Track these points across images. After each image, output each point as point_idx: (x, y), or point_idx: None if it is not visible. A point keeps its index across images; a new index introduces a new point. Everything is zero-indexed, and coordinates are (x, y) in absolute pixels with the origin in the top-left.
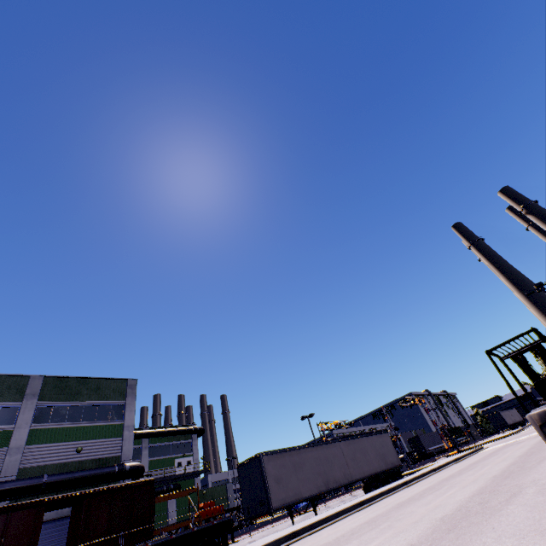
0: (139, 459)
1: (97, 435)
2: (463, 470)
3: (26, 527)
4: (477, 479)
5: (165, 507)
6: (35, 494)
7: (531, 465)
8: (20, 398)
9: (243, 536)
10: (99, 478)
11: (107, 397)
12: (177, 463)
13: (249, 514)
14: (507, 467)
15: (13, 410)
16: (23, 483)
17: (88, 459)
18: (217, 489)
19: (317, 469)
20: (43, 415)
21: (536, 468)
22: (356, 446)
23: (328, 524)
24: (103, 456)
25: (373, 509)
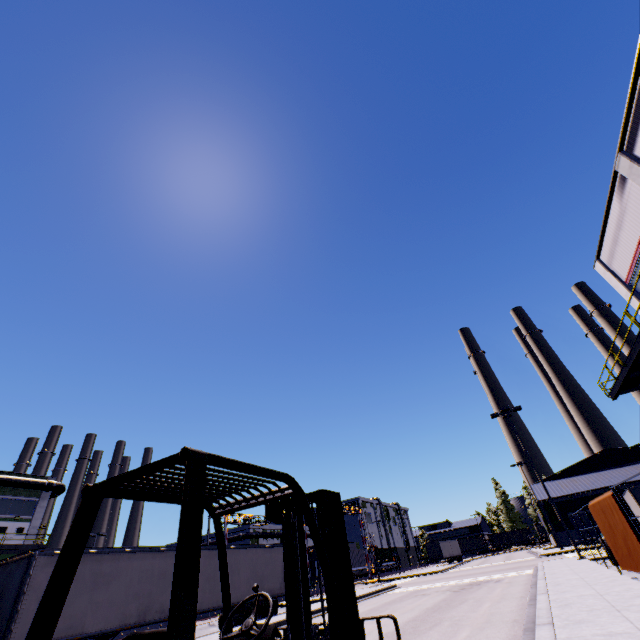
0: None
1: None
2: None
3: None
4: None
5: None
6: None
7: None
8: None
9: None
10: None
11: None
12: None
13: None
14: None
15: None
16: None
17: None
18: None
19: (138, 588)
20: None
21: None
22: None
23: None
24: None
25: None
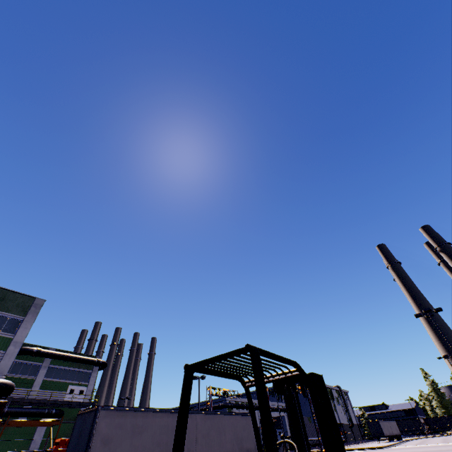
0: (35, 376)
1: None
2: None
3: None
4: None
5: (33, 431)
6: None
7: None
8: None
9: None
10: None
11: (8, 310)
12: (69, 389)
13: None
14: None
15: None
16: None
17: None
18: None
19: (159, 438)
20: None
21: None
22: (214, 423)
23: None
24: None
25: None
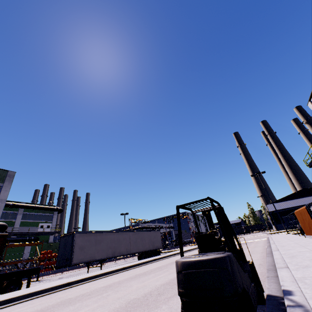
0: (14, 219)
1: None
2: None
3: None
4: None
5: (23, 249)
6: None
7: None
8: None
9: (58, 273)
10: None
11: None
12: (40, 225)
13: (59, 264)
14: None
15: None
16: None
17: None
18: None
19: (110, 245)
20: None
21: None
22: (139, 235)
23: (94, 279)
24: None
25: (124, 275)
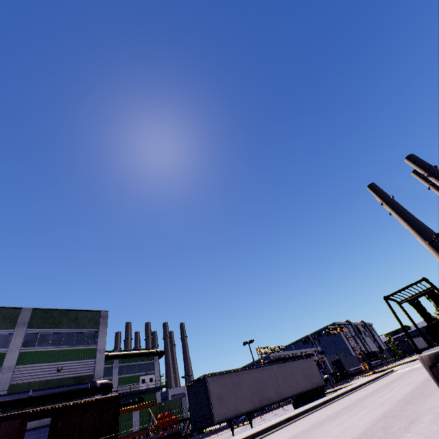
0: (110, 376)
1: (75, 357)
2: (375, 392)
3: (12, 435)
4: (384, 401)
5: (131, 417)
6: (20, 407)
7: (430, 391)
8: (12, 326)
9: None
10: (75, 393)
11: (84, 326)
12: (141, 380)
13: (195, 426)
14: (410, 391)
15: (6, 336)
16: (12, 397)
17: (66, 377)
18: (173, 402)
19: (253, 388)
20: (31, 340)
21: (433, 395)
22: (286, 369)
23: (259, 438)
24: (79, 375)
25: (297, 426)
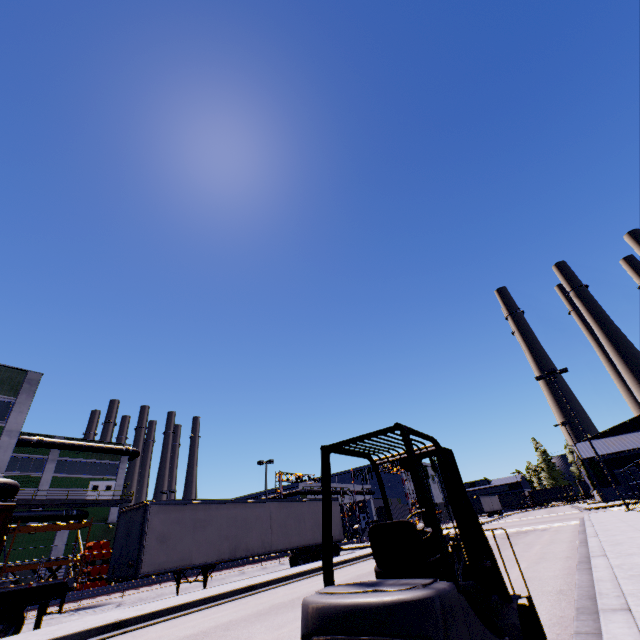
0: (40, 472)
1: None
2: None
3: None
4: None
5: (52, 536)
6: None
7: None
8: None
9: (114, 594)
10: None
11: None
12: (91, 486)
13: (113, 575)
14: None
15: None
16: None
17: None
18: None
19: (227, 532)
20: None
21: None
22: (291, 511)
23: (180, 614)
24: None
25: (246, 604)
